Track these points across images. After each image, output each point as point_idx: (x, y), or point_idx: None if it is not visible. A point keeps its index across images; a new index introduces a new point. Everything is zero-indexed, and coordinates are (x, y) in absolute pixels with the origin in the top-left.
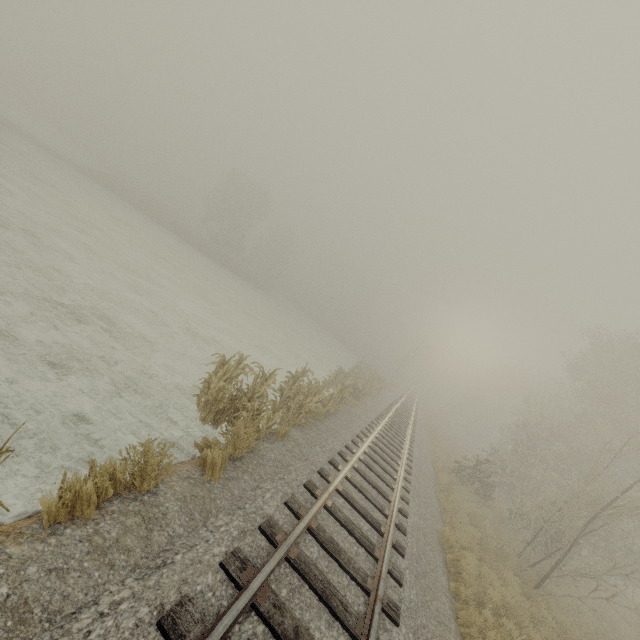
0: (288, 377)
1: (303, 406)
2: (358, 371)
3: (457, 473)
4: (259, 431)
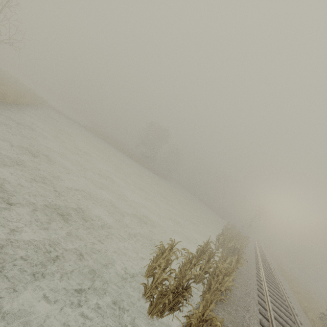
0: (199, 249)
1: (222, 285)
2: (231, 232)
3: (326, 324)
4: (197, 323)
